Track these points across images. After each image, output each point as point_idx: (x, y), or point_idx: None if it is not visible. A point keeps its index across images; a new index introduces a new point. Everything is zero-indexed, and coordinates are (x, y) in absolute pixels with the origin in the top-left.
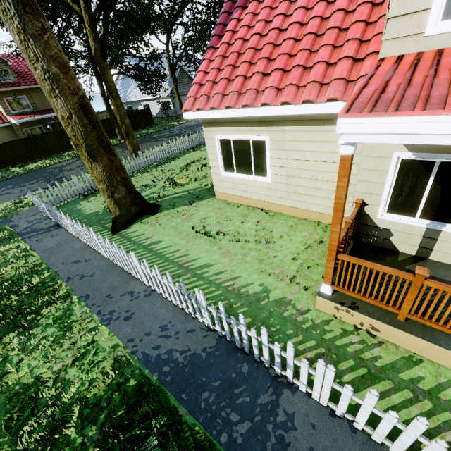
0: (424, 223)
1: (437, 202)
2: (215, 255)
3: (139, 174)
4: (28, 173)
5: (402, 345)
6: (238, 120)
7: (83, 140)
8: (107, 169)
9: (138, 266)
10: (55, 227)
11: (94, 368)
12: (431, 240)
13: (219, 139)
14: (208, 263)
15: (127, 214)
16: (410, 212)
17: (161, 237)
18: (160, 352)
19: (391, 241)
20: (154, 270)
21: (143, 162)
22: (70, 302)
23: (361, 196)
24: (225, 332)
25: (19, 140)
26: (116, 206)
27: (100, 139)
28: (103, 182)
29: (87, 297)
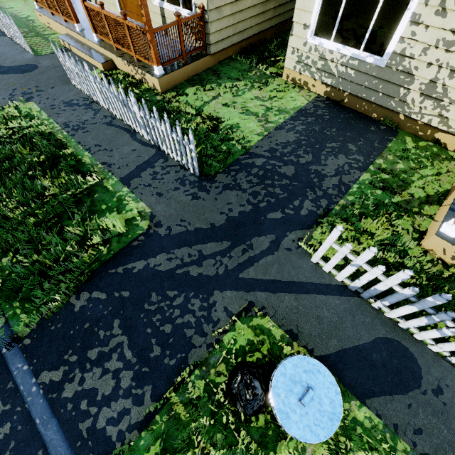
0: None
1: None
2: (20, 5)
3: None
4: None
5: (55, 30)
6: None
7: None
8: None
9: None
10: None
11: None
12: None
13: None
14: (13, 7)
15: None
16: None
17: None
18: None
19: None
20: None
21: None
22: None
23: None
24: None
25: None
26: None
27: None
28: None
29: None
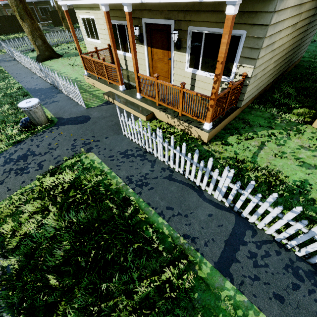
0: (122, 53)
1: (122, 43)
2: (69, 70)
3: (65, 44)
4: (8, 40)
5: (98, 87)
6: (84, 7)
7: (16, 8)
8: (30, 27)
9: (32, 64)
10: (13, 60)
11: (10, 88)
12: (126, 61)
13: (81, 18)
14: (65, 72)
15: (44, 55)
16: (120, 49)
17: (54, 65)
18: (32, 87)
19: (120, 64)
20: (34, 63)
21: (69, 38)
22: (10, 78)
23: (109, 42)
24: (51, 82)
25: (3, 17)
26: (38, 50)
27: (25, 10)
28: (29, 34)
29: (16, 78)
